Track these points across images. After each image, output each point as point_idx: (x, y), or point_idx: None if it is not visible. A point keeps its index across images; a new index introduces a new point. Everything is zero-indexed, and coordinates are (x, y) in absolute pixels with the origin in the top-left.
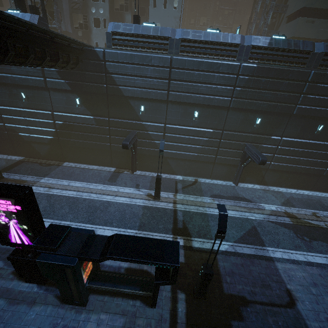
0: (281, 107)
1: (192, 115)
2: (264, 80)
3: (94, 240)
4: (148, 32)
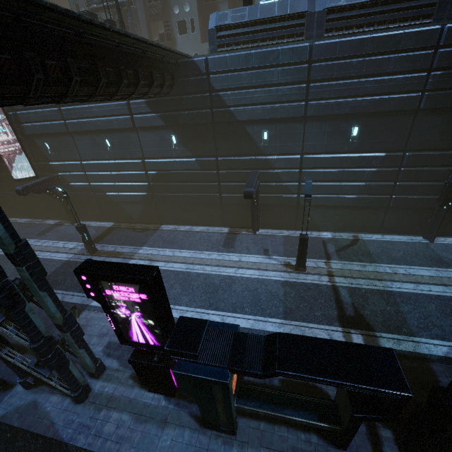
0: None
1: (348, 133)
2: None
3: (245, 341)
4: (271, 12)
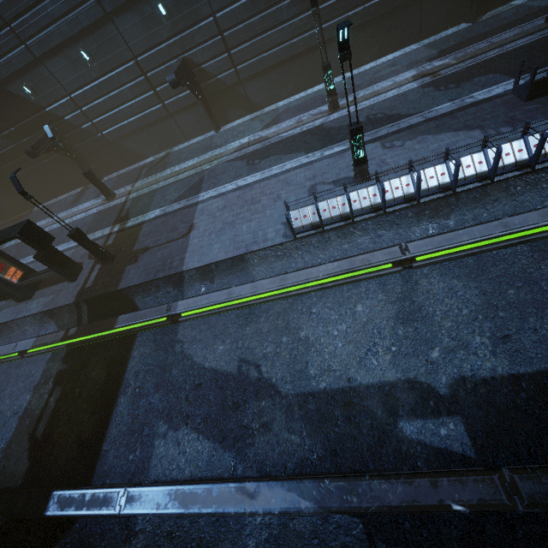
0: None
1: (82, 59)
2: None
3: None
4: None
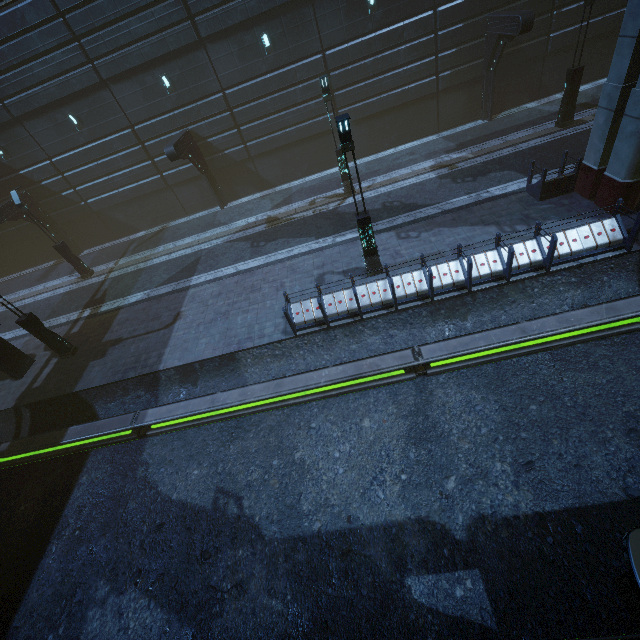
0: (173, 38)
1: (70, 123)
2: (105, 2)
3: None
4: None
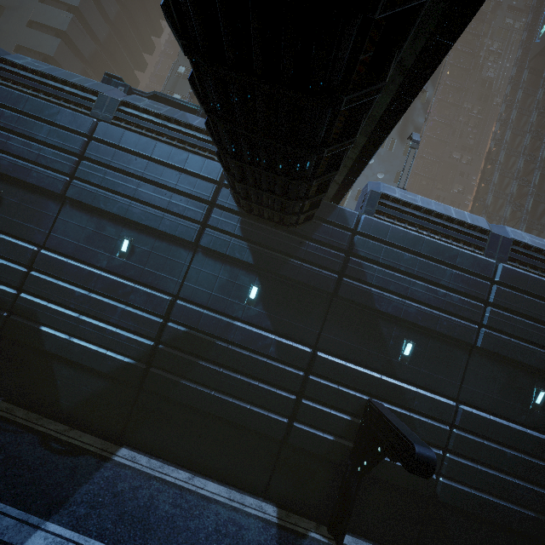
0: None
1: (528, 394)
2: None
3: None
4: (449, 212)
